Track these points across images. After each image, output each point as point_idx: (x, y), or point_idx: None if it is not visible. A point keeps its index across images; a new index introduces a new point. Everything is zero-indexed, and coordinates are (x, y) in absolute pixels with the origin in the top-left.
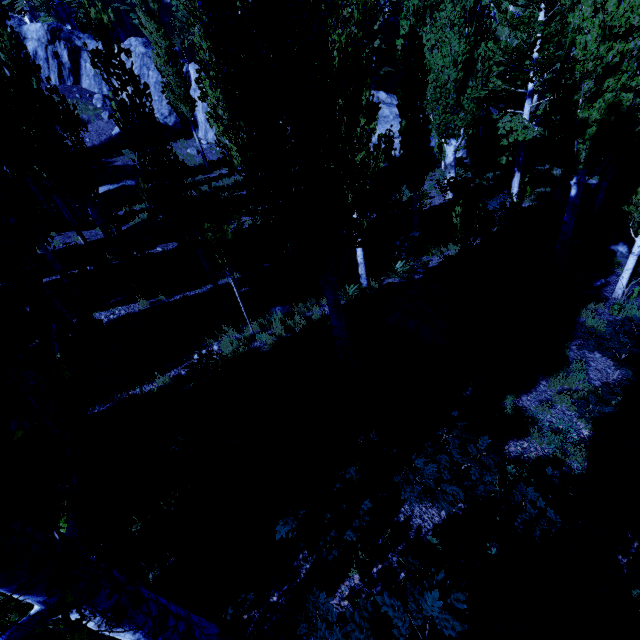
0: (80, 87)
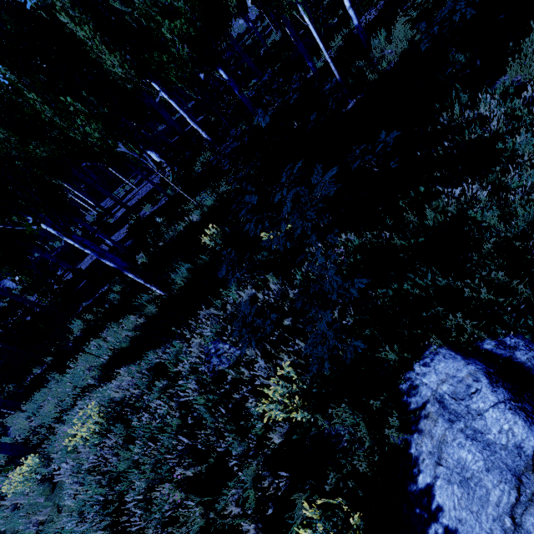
0: None
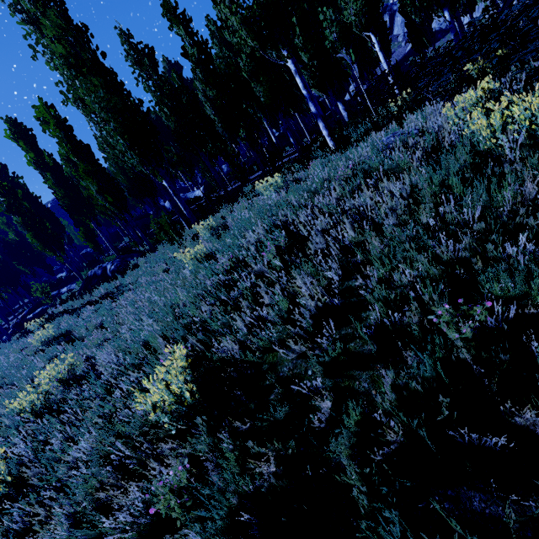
0: (392, 35)
